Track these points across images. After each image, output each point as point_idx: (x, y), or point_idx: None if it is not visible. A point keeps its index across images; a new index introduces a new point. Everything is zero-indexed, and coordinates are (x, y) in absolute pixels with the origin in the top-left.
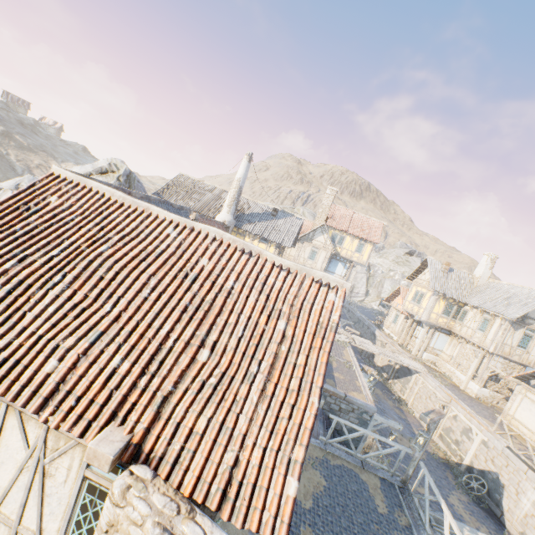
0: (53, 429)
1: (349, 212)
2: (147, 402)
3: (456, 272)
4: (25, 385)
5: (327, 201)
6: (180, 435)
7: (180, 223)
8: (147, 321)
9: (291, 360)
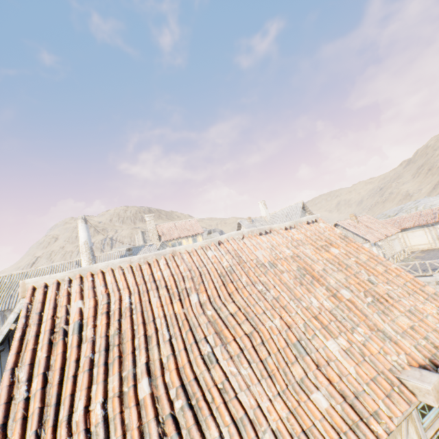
0: (387, 437)
1: (172, 224)
2: (381, 342)
3: (255, 220)
4: (339, 436)
5: (151, 225)
6: (412, 337)
7: (208, 245)
8: (301, 307)
9: (363, 260)
